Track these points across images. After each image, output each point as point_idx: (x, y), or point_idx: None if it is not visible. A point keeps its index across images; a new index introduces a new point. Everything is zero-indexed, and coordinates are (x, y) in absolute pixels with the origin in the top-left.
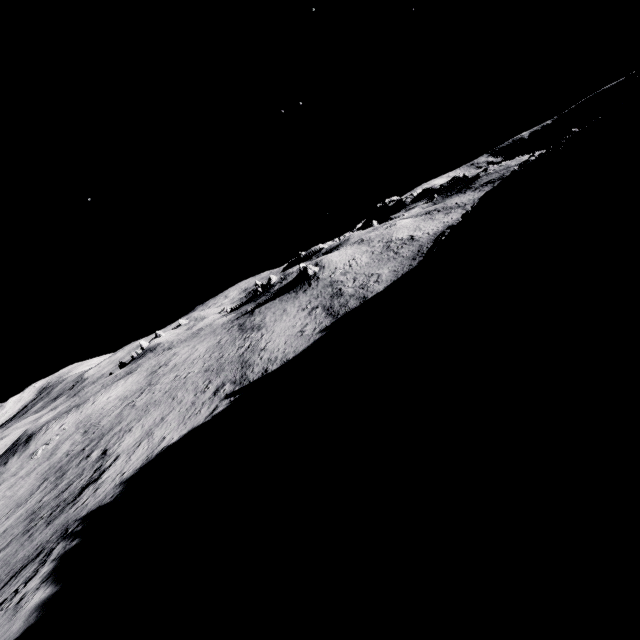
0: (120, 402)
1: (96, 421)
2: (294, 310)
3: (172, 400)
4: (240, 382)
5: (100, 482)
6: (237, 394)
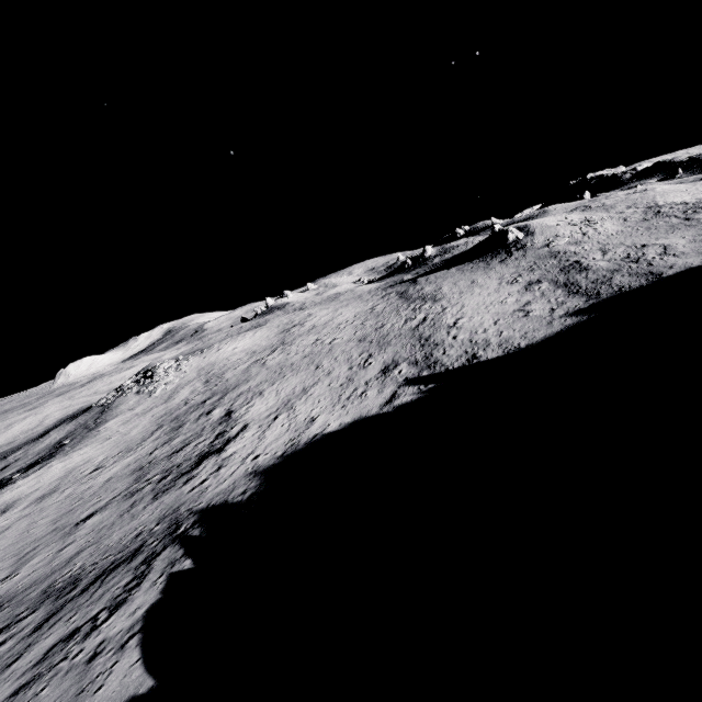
0: (247, 356)
1: (219, 372)
2: (492, 282)
3: (315, 368)
4: (427, 365)
5: (224, 457)
6: (430, 382)
